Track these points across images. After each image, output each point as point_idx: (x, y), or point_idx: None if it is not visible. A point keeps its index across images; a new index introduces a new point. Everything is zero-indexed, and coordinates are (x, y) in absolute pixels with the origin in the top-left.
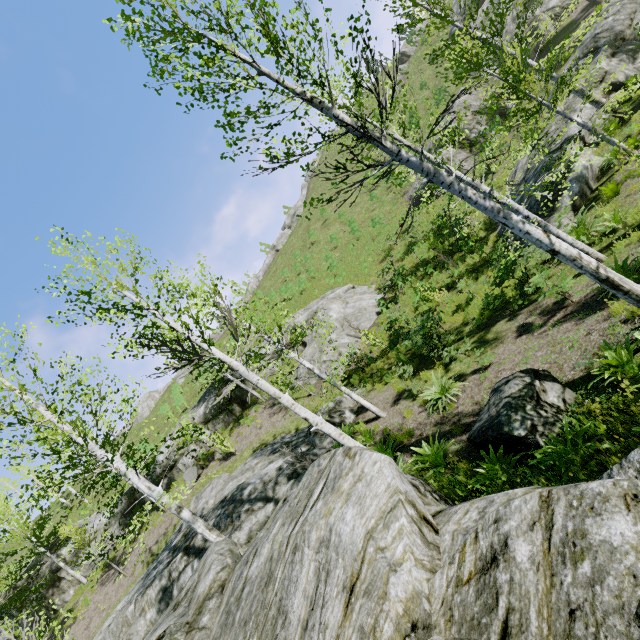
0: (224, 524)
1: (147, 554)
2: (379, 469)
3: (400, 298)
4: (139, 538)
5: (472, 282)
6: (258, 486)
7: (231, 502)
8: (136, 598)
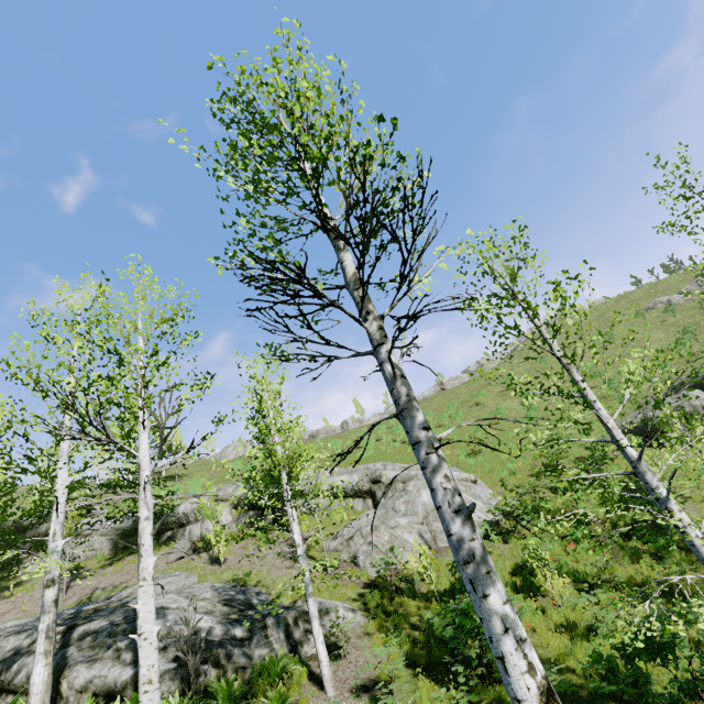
0: (100, 639)
1: (90, 592)
2: None
3: (514, 539)
4: (107, 568)
5: (610, 607)
6: (161, 630)
7: (131, 620)
8: (4, 632)
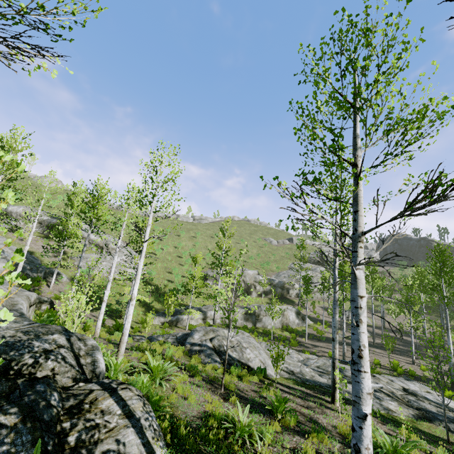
0: None
1: None
2: (0, 266)
3: None
4: None
5: None
6: (3, 256)
7: None
8: None
